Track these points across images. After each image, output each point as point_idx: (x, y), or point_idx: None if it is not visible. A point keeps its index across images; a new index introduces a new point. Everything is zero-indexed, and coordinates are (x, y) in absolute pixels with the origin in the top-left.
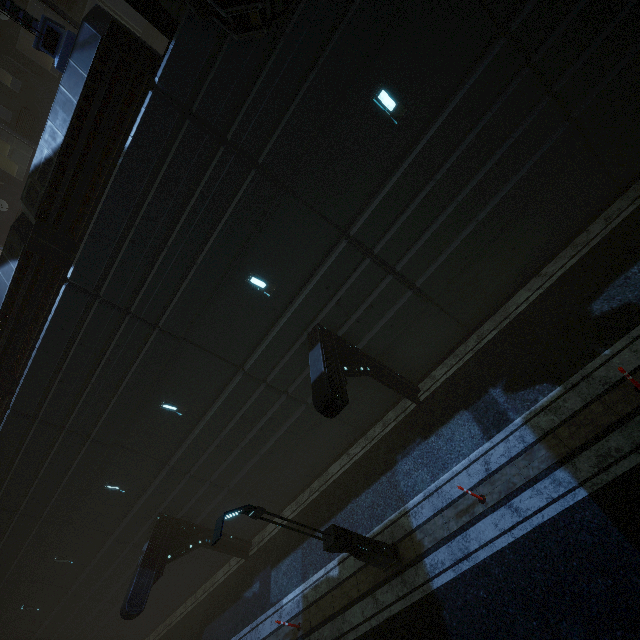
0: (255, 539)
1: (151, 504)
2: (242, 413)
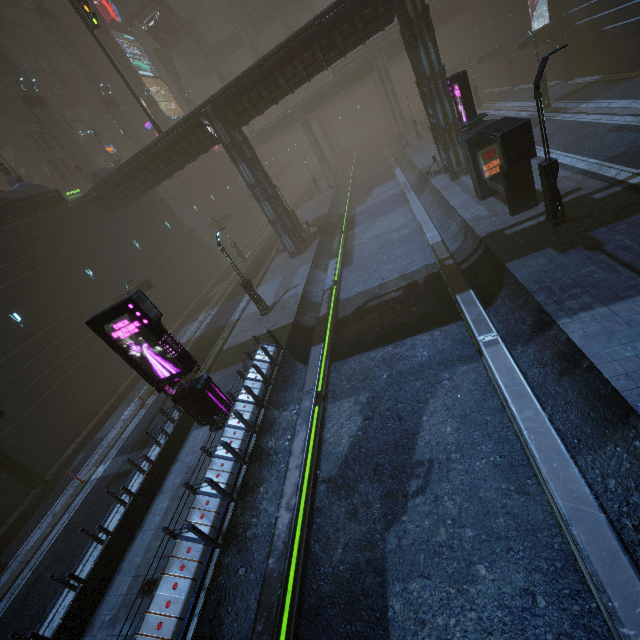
0: (48, 473)
1: None
2: (69, 333)
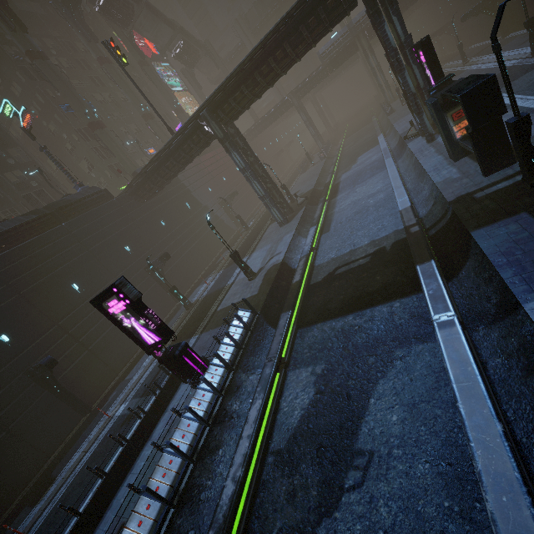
0: (95, 404)
1: (29, 356)
2: None
